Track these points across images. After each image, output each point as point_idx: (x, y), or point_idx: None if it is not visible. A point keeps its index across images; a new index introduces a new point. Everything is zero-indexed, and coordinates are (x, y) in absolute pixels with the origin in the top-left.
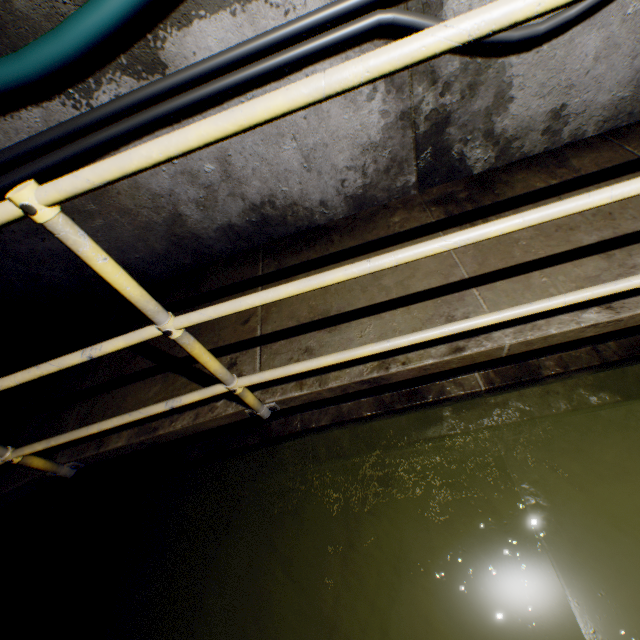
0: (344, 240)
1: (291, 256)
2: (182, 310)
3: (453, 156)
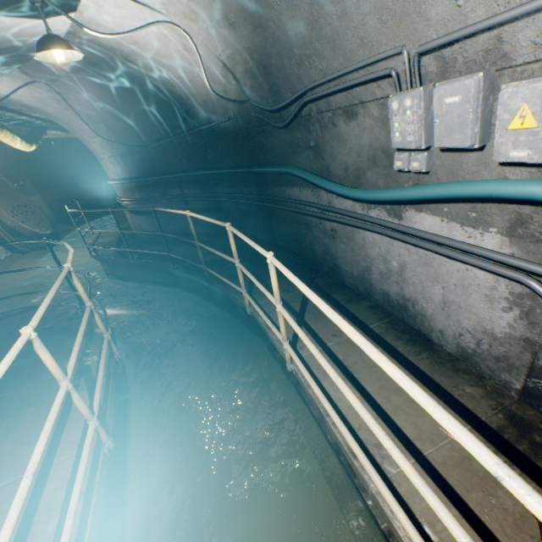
0: (424, 361)
1: (393, 336)
2: (331, 304)
3: None
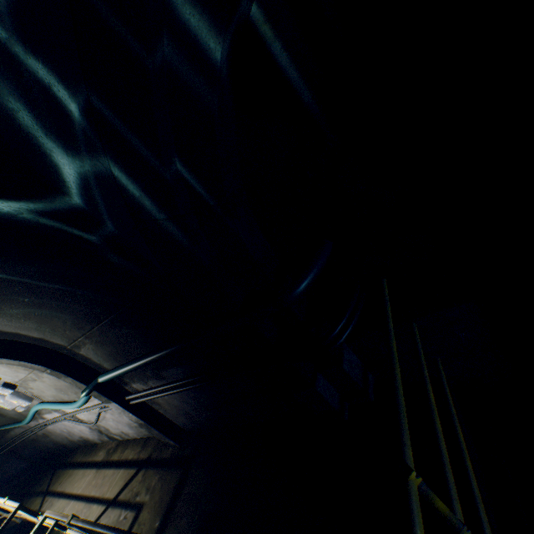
0: (92, 456)
1: (85, 456)
2: (64, 467)
3: (111, 435)
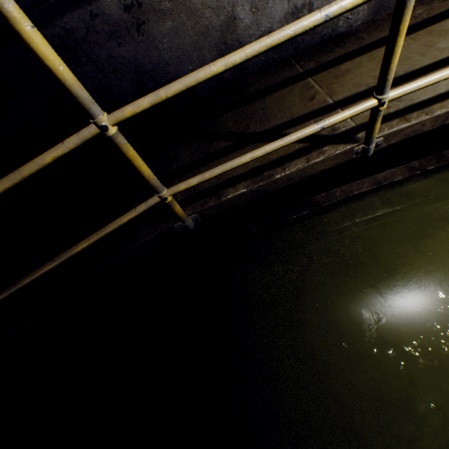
0: (374, 35)
1: (325, 55)
2: (238, 108)
3: None
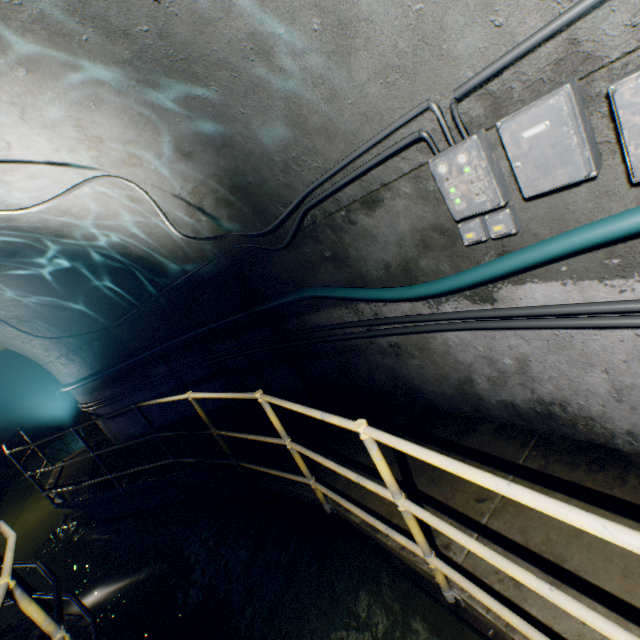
0: None
1: (562, 464)
2: (440, 448)
3: None
